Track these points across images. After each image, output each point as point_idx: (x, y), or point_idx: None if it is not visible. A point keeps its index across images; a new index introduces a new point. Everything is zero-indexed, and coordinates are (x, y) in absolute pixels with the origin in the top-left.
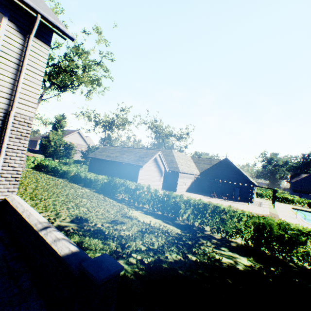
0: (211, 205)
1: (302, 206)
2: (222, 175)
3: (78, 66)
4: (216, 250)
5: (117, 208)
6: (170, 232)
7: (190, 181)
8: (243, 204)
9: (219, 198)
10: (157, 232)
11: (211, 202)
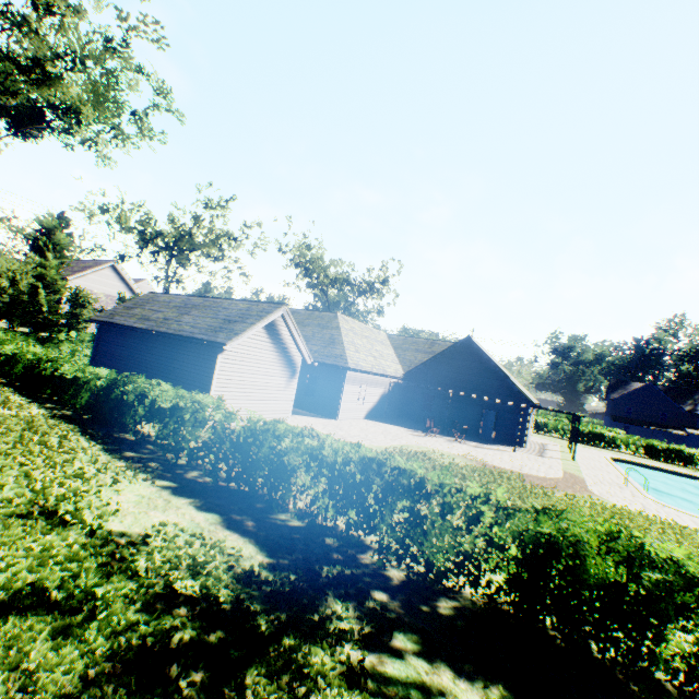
0: (388, 464)
1: (633, 454)
2: (457, 378)
3: (61, 55)
4: (366, 658)
5: (60, 475)
6: (210, 574)
7: (379, 392)
8: (501, 451)
9: (446, 435)
10: (103, 599)
11: (420, 447)
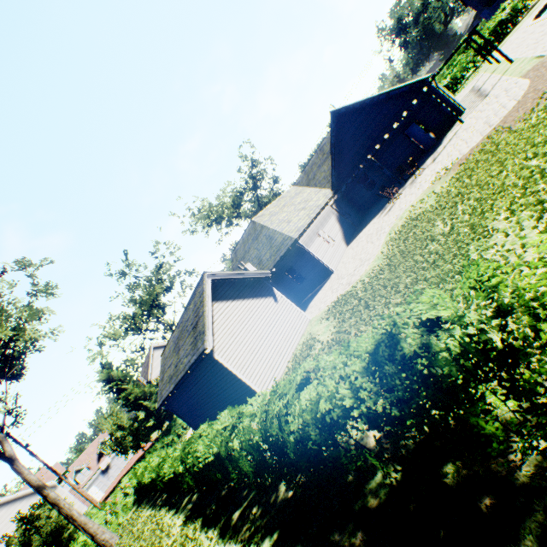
0: (398, 340)
1: None
2: (362, 144)
3: None
4: None
5: None
6: None
7: (333, 222)
8: (455, 137)
9: (405, 183)
10: None
11: (401, 217)
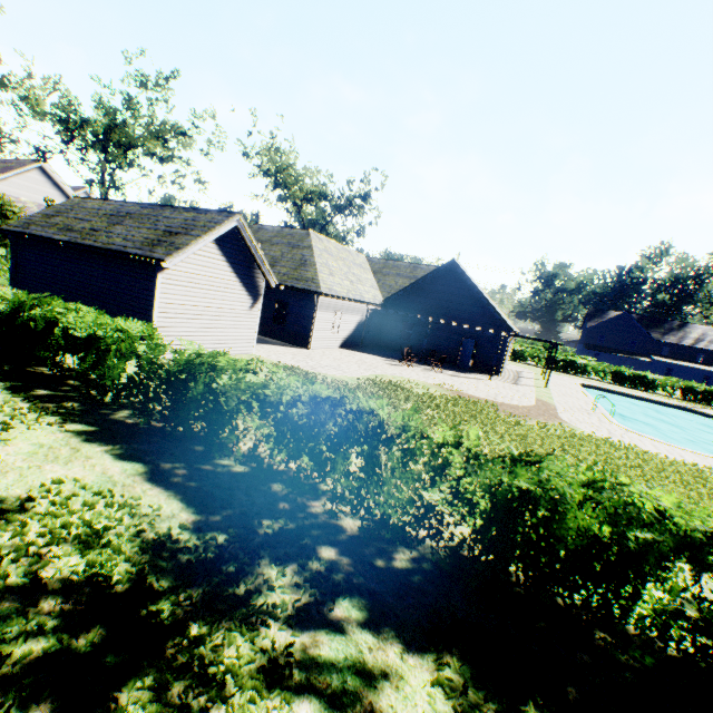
0: (345, 404)
1: (601, 380)
2: (438, 306)
3: None
4: (297, 640)
5: None
6: (108, 545)
7: (355, 320)
8: (478, 380)
9: (423, 364)
10: None
11: (395, 377)
